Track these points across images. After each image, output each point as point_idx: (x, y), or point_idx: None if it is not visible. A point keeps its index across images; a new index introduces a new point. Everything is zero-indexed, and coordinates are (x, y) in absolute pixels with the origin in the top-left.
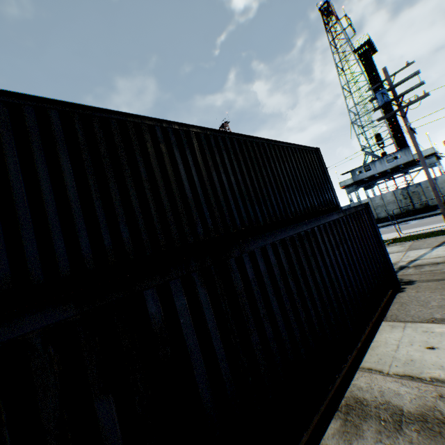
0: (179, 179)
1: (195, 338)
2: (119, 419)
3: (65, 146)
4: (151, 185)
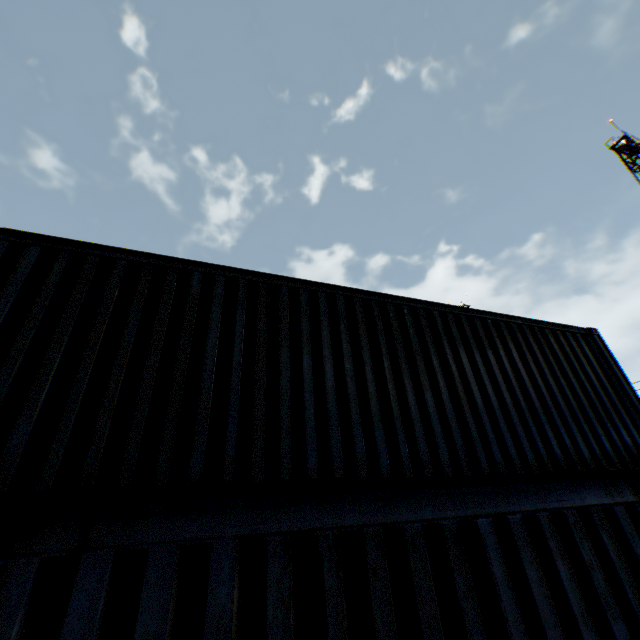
0: (201, 353)
1: None
2: None
3: (19, 288)
4: (133, 356)
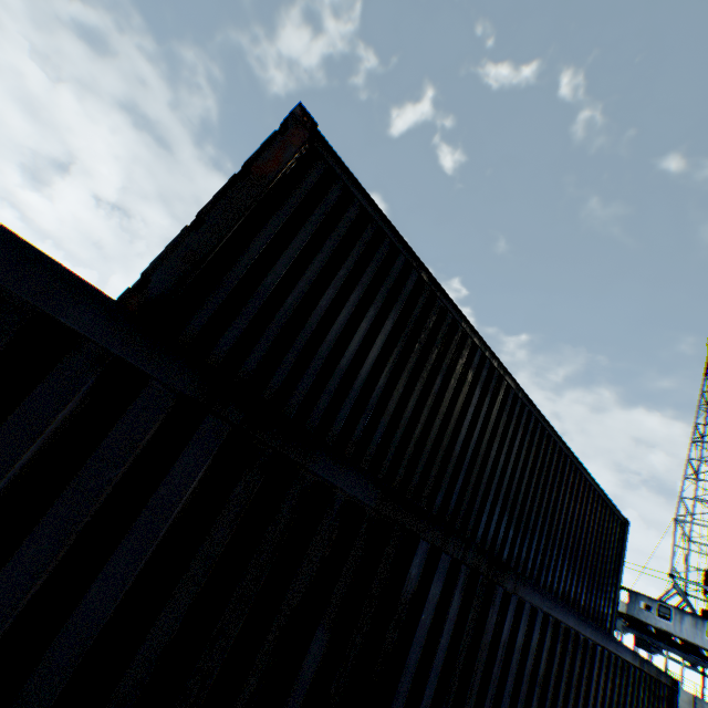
0: (461, 421)
1: (419, 655)
2: (313, 675)
3: (401, 308)
4: (433, 404)
